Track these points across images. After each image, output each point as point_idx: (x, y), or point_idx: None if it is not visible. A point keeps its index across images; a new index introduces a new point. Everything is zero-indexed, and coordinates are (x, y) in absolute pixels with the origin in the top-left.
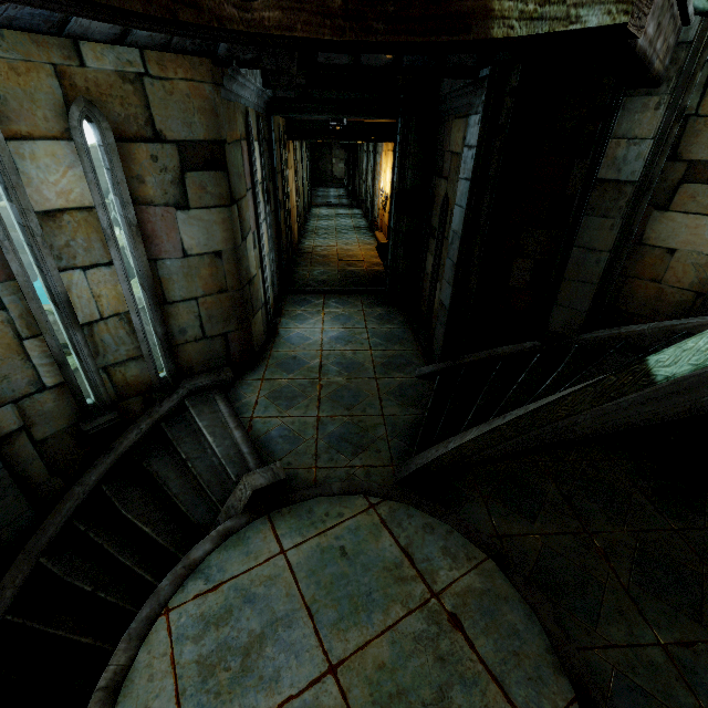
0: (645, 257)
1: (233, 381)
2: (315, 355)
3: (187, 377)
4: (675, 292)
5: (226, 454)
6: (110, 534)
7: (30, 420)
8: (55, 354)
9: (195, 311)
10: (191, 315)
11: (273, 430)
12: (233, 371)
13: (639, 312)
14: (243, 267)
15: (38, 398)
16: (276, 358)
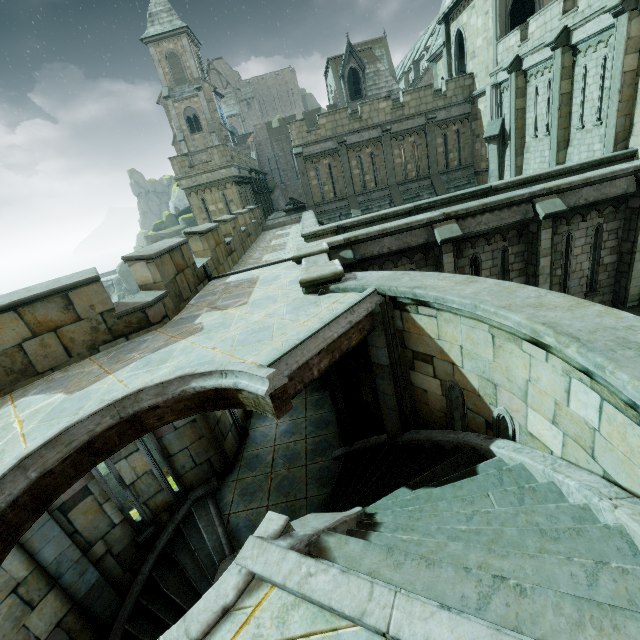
0: (417, 391)
1: (220, 484)
2: (270, 451)
3: (191, 491)
4: (436, 411)
5: (213, 546)
6: (159, 605)
7: (110, 545)
8: (118, 506)
9: (188, 454)
10: (186, 457)
11: (241, 522)
12: (219, 477)
13: (428, 419)
14: (211, 418)
15: (113, 532)
16: (245, 459)
